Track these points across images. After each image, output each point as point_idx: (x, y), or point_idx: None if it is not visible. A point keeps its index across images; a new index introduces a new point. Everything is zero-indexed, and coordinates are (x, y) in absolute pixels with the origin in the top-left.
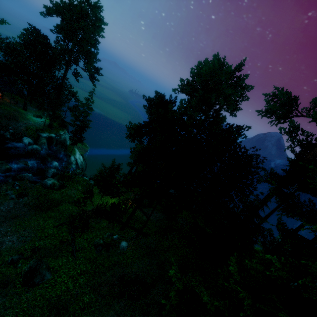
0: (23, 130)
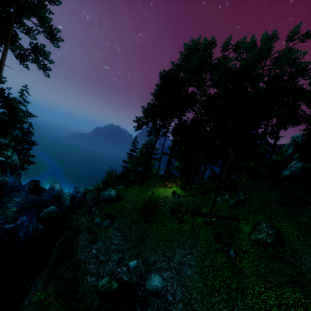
0: None
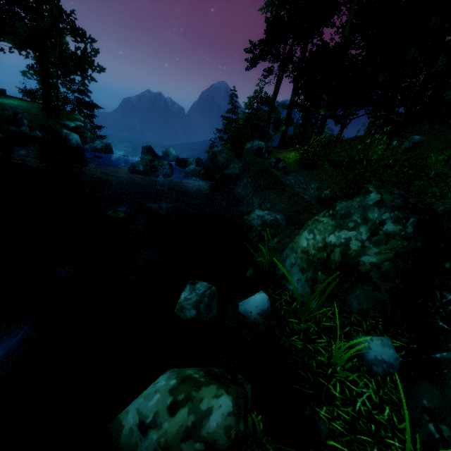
0: (37, 119)
